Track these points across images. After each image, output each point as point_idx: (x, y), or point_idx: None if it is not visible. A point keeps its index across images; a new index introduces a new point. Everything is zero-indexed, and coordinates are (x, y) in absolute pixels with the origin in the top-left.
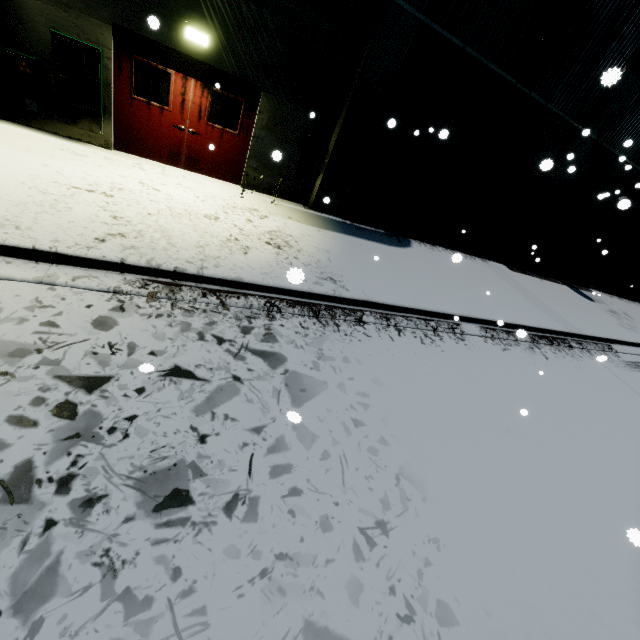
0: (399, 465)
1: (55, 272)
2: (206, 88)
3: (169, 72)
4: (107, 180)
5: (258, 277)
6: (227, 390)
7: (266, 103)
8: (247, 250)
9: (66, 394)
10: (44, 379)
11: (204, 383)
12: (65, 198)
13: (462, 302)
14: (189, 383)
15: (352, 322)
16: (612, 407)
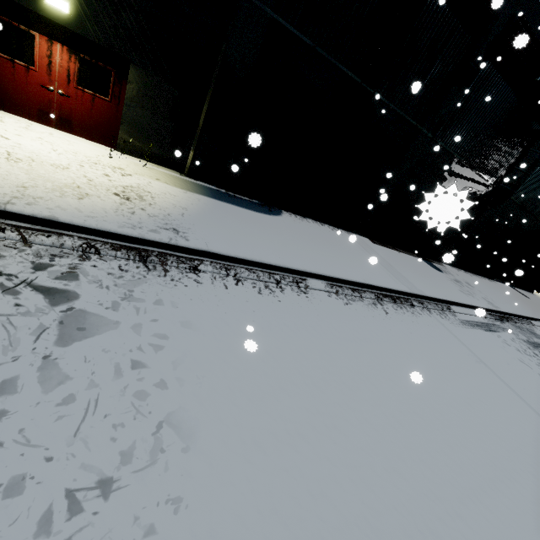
0: (170, 411)
1: None
2: (73, 54)
3: (33, 34)
4: None
5: (79, 218)
6: None
7: (135, 74)
8: (85, 196)
9: None
10: None
11: None
12: None
13: (313, 261)
14: None
15: (186, 270)
16: (439, 357)
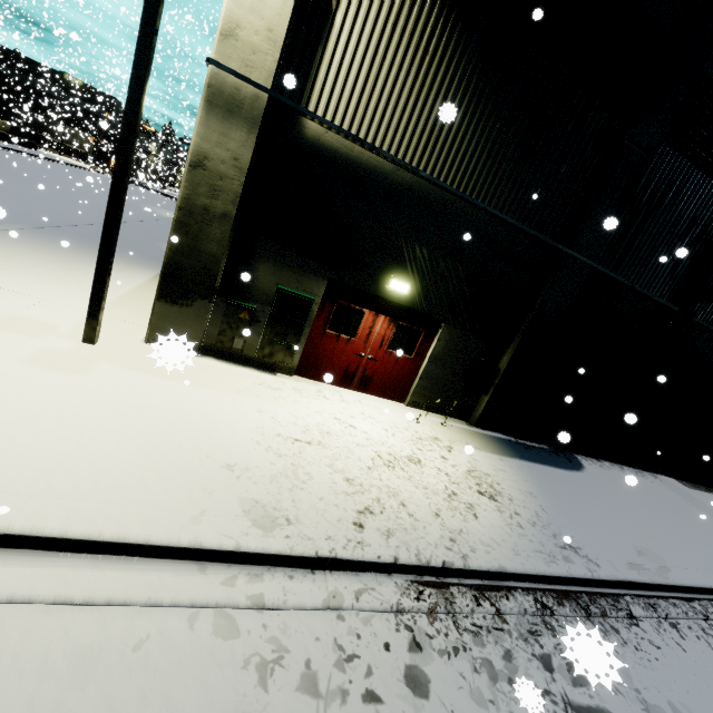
0: None
1: (335, 586)
2: (393, 322)
3: (363, 311)
4: (311, 421)
5: (516, 561)
6: None
7: (445, 332)
8: (473, 510)
9: None
10: None
11: None
12: (297, 459)
13: (699, 560)
14: None
15: (624, 619)
16: None
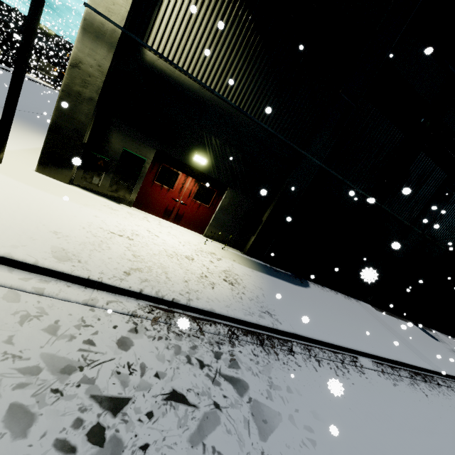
0: None
1: (96, 296)
2: (197, 182)
3: (179, 173)
4: (129, 228)
5: (224, 309)
6: (211, 418)
7: (229, 193)
8: (213, 285)
9: (98, 416)
10: (83, 398)
11: (194, 409)
12: (106, 240)
13: (355, 337)
14: (183, 408)
15: (285, 351)
16: None
